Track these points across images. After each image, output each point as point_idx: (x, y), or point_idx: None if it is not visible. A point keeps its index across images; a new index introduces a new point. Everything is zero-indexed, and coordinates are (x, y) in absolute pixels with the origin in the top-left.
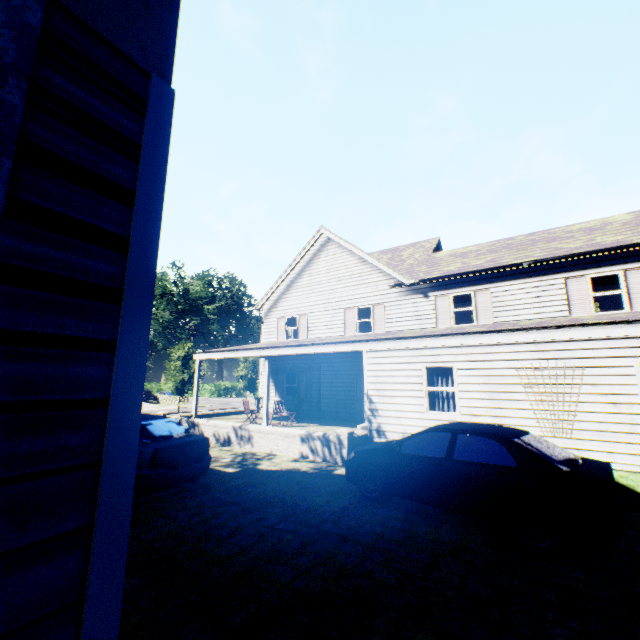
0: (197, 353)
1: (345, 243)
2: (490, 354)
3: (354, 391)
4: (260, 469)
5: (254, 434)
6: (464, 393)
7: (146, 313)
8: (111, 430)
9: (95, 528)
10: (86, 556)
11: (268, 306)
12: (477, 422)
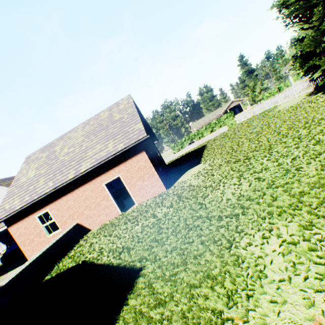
0: None
1: None
2: None
3: None
4: None
5: None
6: None
7: None
8: None
9: None
10: None
11: None
12: None
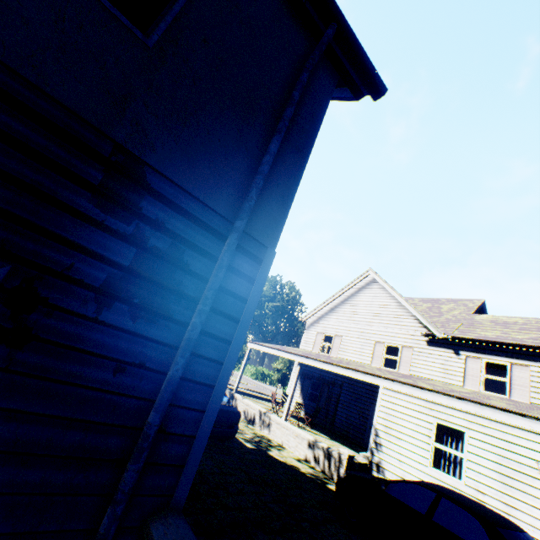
0: (250, 342)
1: (387, 286)
2: (508, 434)
3: (368, 419)
4: (269, 454)
5: (273, 423)
6: (472, 464)
7: (238, 351)
8: (212, 399)
9: (196, 438)
10: (190, 448)
11: (312, 320)
12: (482, 500)
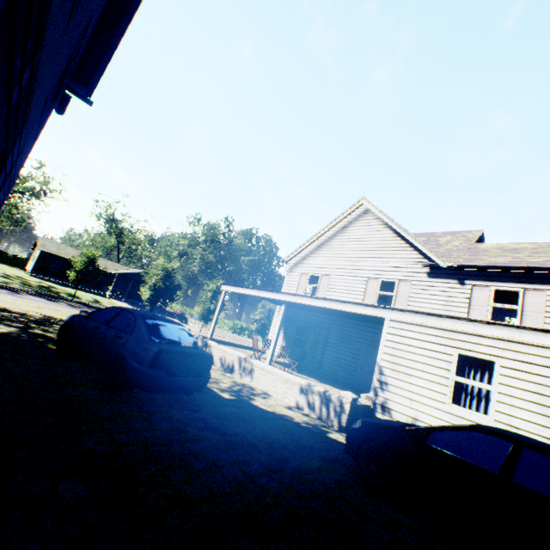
0: (225, 285)
1: (383, 216)
2: None
3: (359, 359)
4: (254, 404)
5: (256, 369)
6: (505, 396)
7: None
8: None
9: None
10: None
11: (295, 261)
12: None
